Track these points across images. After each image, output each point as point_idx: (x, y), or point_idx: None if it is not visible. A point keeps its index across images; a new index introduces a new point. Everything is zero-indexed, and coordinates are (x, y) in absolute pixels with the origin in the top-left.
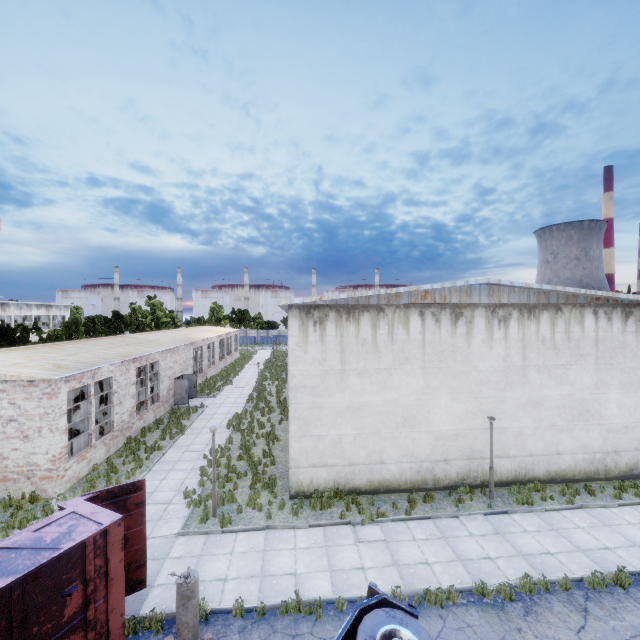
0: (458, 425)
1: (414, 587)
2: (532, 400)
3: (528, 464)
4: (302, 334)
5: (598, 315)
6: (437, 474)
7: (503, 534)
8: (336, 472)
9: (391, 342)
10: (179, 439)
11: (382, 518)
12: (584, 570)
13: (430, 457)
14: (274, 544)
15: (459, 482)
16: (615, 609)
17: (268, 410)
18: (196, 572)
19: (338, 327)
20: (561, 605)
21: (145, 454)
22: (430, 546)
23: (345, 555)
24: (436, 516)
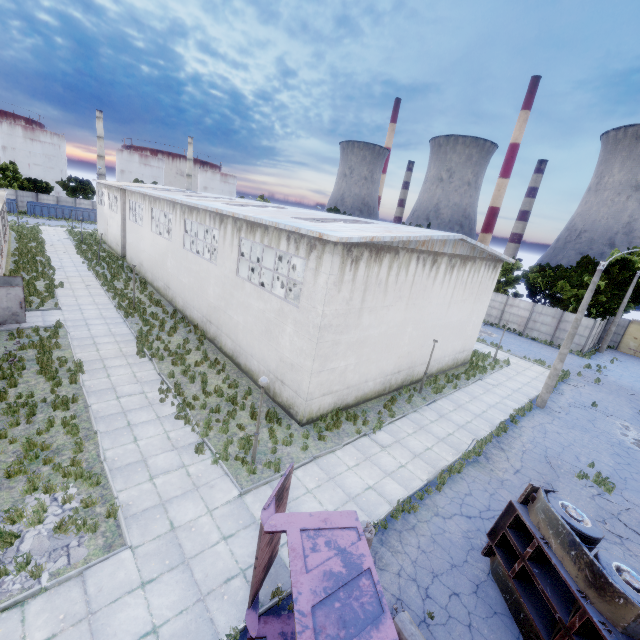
0: (411, 346)
1: (437, 466)
2: (446, 324)
3: (432, 366)
4: (340, 273)
5: (486, 266)
6: (392, 382)
7: (444, 416)
8: (337, 396)
9: (396, 283)
10: (84, 381)
11: (383, 425)
12: (487, 427)
13: (392, 371)
14: (332, 470)
15: (401, 385)
16: (509, 444)
17: (173, 328)
18: (365, 522)
19: (367, 267)
20: (494, 450)
21: (55, 412)
22: (421, 436)
23: (385, 460)
24: (407, 414)
